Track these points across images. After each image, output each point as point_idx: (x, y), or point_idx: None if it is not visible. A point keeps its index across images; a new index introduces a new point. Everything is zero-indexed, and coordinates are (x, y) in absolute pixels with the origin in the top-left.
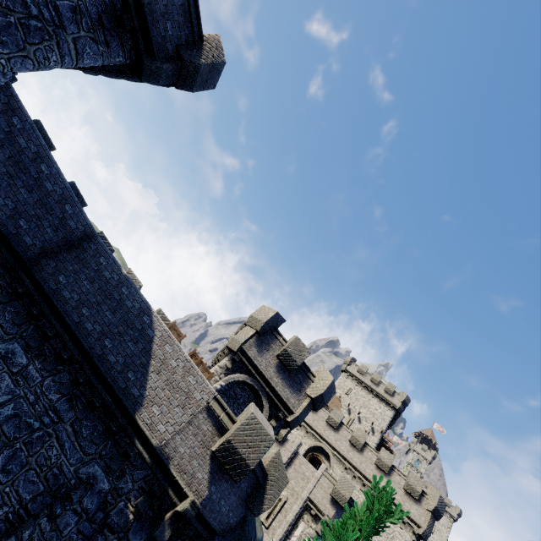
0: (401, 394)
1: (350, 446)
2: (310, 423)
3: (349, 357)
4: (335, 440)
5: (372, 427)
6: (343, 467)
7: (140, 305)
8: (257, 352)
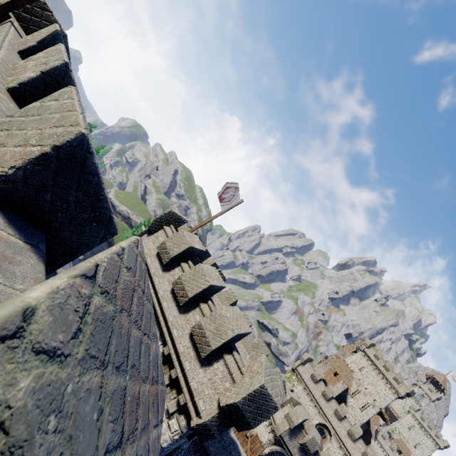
0: (407, 386)
1: (347, 434)
2: (322, 407)
3: (369, 342)
4: (337, 426)
5: (374, 401)
6: (339, 445)
7: (237, 452)
8: (289, 438)
